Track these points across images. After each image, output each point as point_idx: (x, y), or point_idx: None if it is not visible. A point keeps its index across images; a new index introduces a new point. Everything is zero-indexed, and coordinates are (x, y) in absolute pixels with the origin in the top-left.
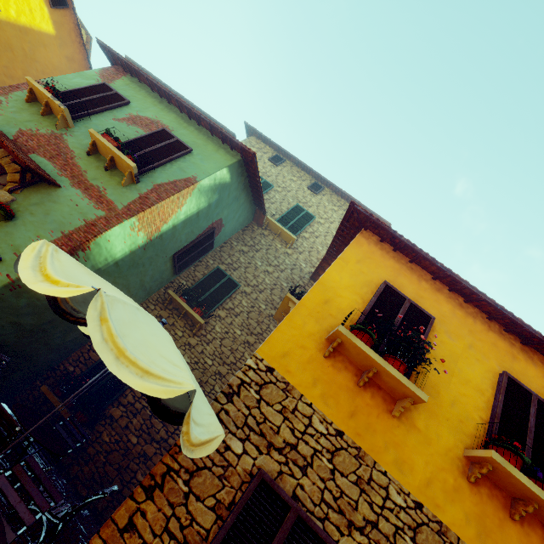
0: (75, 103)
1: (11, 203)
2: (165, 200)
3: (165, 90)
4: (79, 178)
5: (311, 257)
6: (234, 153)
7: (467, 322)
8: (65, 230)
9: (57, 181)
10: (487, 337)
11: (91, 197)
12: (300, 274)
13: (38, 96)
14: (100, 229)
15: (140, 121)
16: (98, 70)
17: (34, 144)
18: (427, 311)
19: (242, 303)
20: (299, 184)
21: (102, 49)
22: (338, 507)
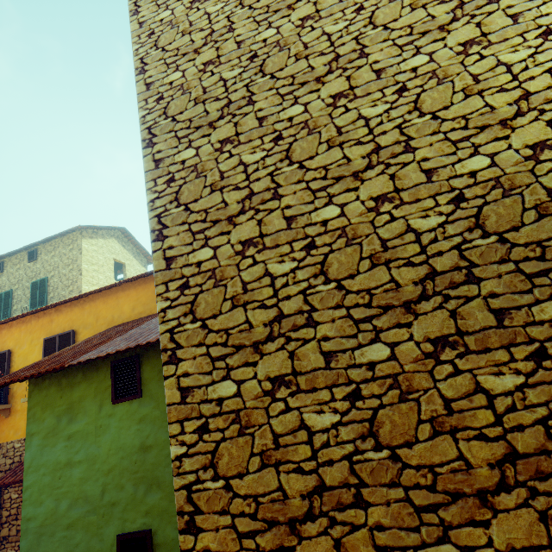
0: None
1: None
2: None
3: None
4: None
5: None
6: None
7: (28, 329)
8: None
9: None
10: (38, 325)
11: None
12: None
13: None
14: None
15: None
16: None
17: None
18: (9, 347)
19: None
20: (24, 267)
21: None
22: (1, 471)
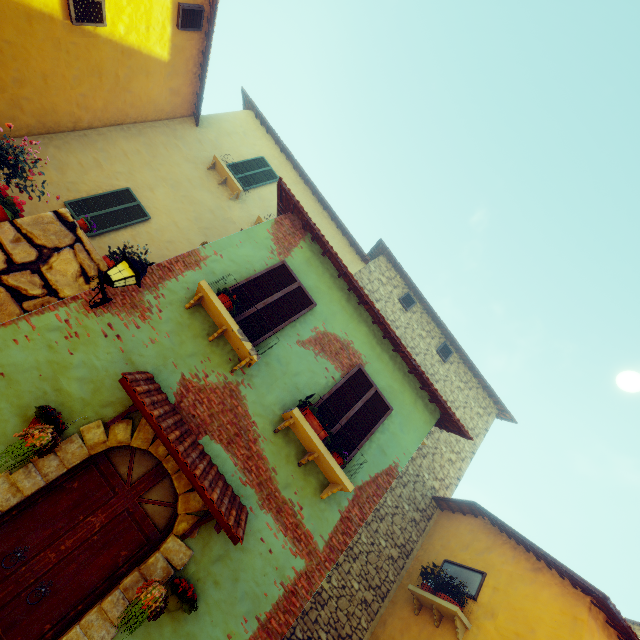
0: (252, 312)
1: (187, 562)
2: (367, 517)
3: (369, 302)
4: (268, 485)
5: (434, 464)
6: (432, 407)
7: None
8: (260, 613)
9: (241, 498)
10: None
11: (286, 529)
12: (422, 490)
13: (208, 306)
14: (302, 600)
15: (329, 346)
16: (270, 226)
17: (204, 410)
18: None
19: (362, 537)
20: (428, 344)
21: (279, 188)
22: None
